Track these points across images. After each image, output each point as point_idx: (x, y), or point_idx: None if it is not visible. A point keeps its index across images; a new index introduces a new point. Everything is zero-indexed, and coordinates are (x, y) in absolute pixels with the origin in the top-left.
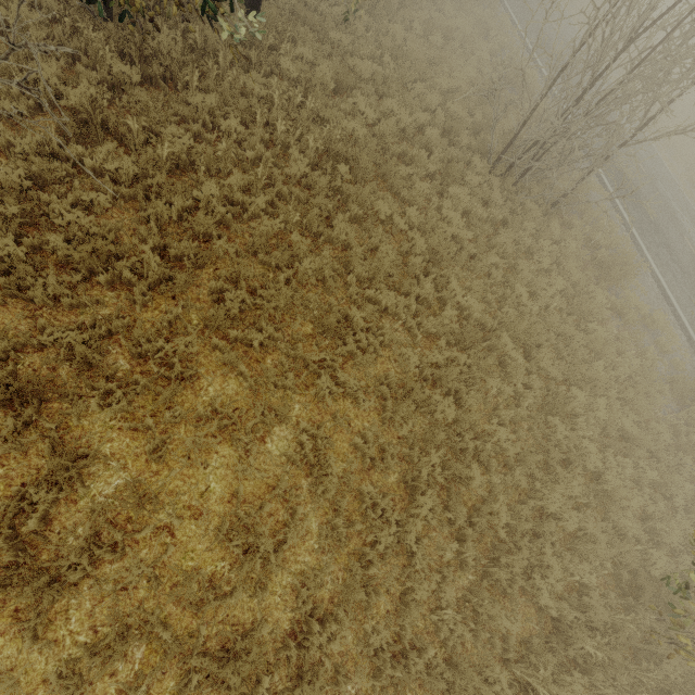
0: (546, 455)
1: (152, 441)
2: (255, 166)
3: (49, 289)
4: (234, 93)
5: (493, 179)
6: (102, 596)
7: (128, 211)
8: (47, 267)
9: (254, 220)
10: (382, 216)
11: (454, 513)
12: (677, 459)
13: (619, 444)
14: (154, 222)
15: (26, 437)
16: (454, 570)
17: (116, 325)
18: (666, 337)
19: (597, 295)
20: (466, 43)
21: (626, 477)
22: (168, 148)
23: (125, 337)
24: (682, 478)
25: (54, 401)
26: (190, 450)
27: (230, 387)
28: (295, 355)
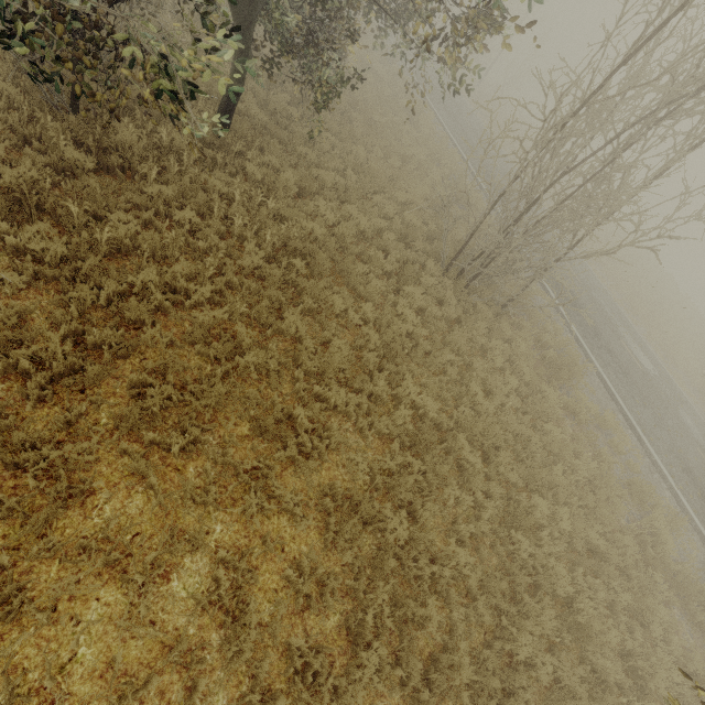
0: (512, 579)
1: None
2: (208, 255)
3: None
4: (194, 188)
5: (446, 281)
6: None
7: (48, 292)
8: None
9: (198, 308)
10: (337, 310)
11: (407, 668)
12: (647, 576)
13: (587, 561)
14: (77, 305)
15: None
16: None
17: None
18: (618, 437)
19: (550, 395)
20: (421, 167)
21: (598, 601)
22: (110, 232)
23: (4, 440)
24: (656, 600)
25: None
26: (60, 597)
27: (135, 503)
28: (224, 462)
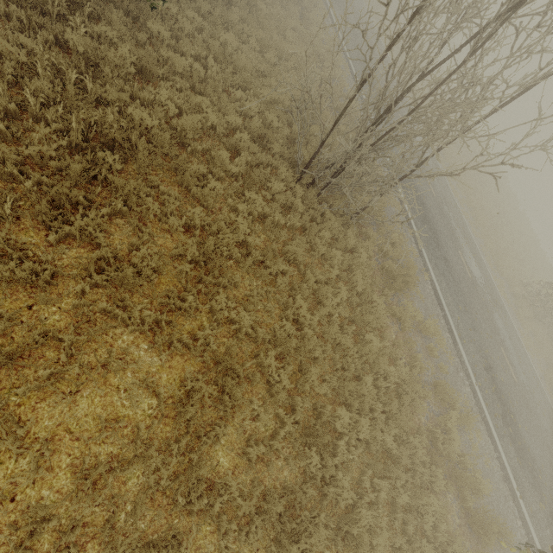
0: (294, 497)
1: None
2: None
3: None
4: None
5: (298, 188)
6: None
7: None
8: None
9: None
10: (151, 215)
11: None
12: (431, 471)
13: (378, 465)
14: None
15: None
16: None
17: None
18: (436, 340)
19: (378, 305)
20: (300, 67)
21: (380, 501)
22: None
23: None
24: (433, 495)
25: None
26: None
27: None
28: None
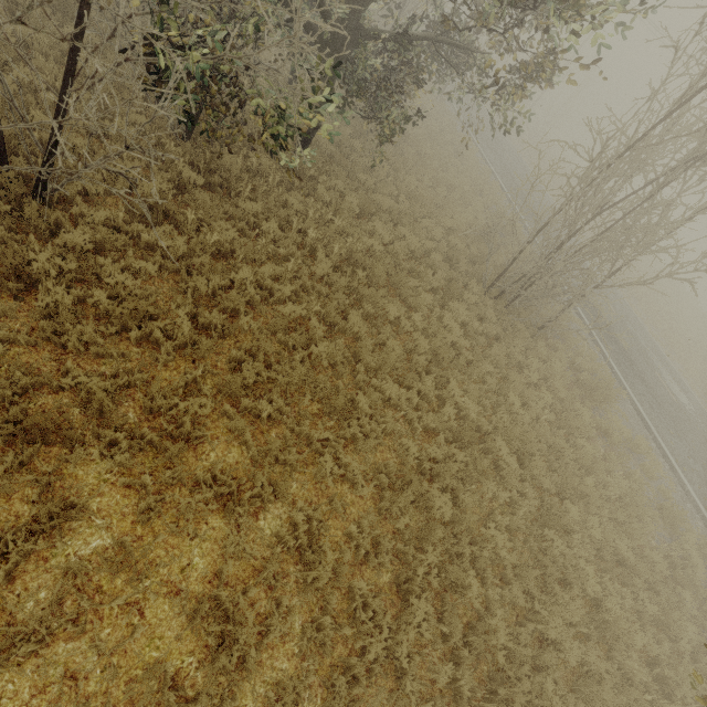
0: (543, 571)
1: (147, 499)
2: (285, 261)
3: (85, 336)
4: (276, 205)
5: (487, 300)
6: (45, 684)
7: (169, 281)
8: (83, 318)
9: (278, 305)
10: (391, 317)
11: (449, 627)
12: (676, 595)
13: (616, 569)
14: (191, 293)
15: (16, 479)
16: (447, 703)
17: (137, 378)
18: (650, 463)
19: (583, 413)
20: (465, 197)
21: (626, 609)
22: (216, 236)
23: (140, 391)
24: (684, 617)
25: (55, 445)
26: (180, 516)
27: (232, 455)
28: (300, 431)
